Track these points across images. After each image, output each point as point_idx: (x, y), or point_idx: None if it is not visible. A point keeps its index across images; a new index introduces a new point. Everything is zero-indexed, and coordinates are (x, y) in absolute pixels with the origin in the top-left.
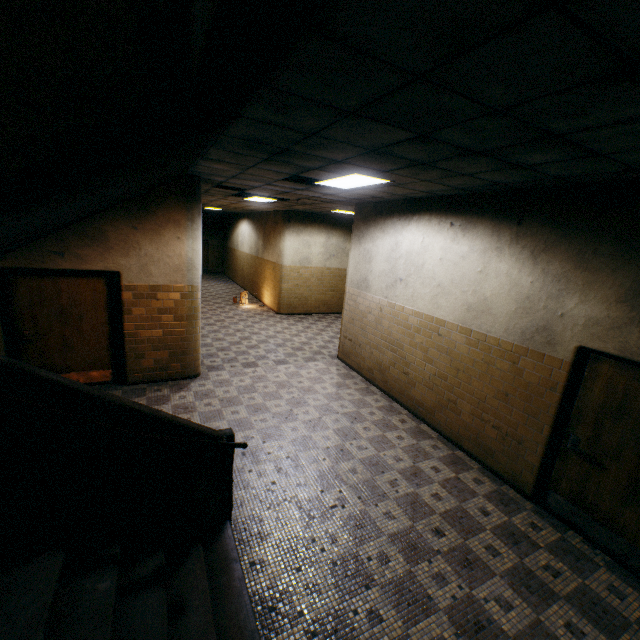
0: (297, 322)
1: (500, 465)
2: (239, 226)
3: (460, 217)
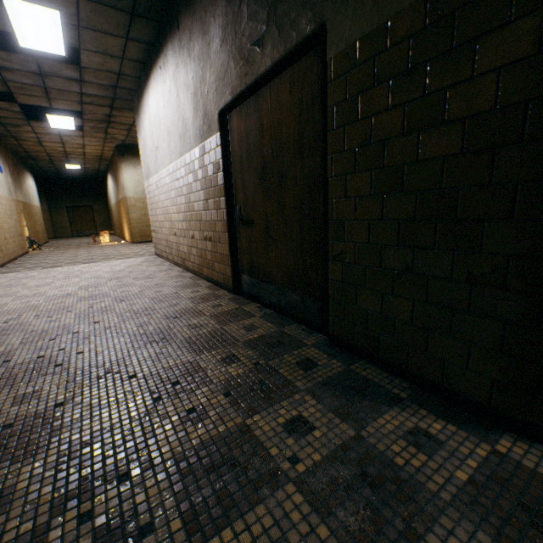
0: (145, 245)
1: (218, 274)
2: (108, 183)
3: (161, 56)
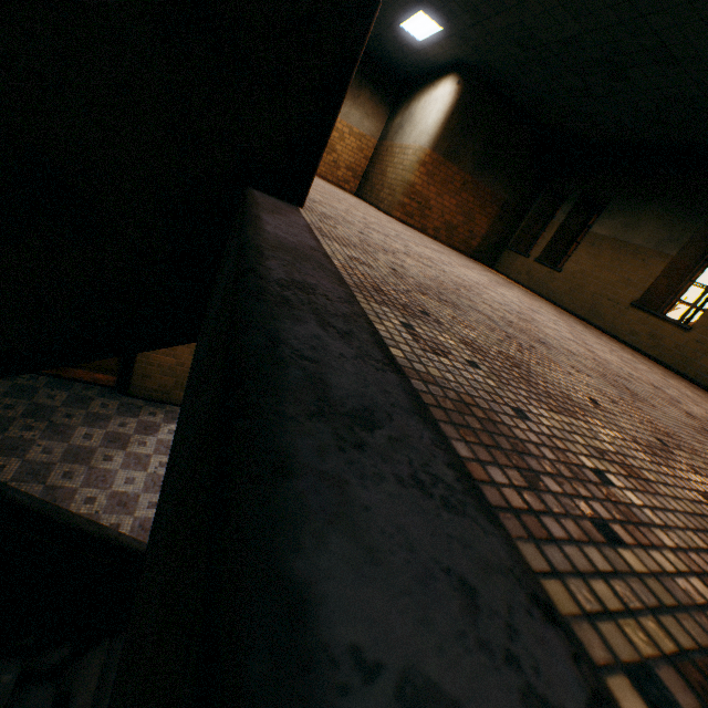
0: None
1: None
2: None
3: None
